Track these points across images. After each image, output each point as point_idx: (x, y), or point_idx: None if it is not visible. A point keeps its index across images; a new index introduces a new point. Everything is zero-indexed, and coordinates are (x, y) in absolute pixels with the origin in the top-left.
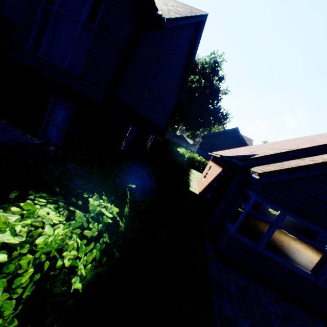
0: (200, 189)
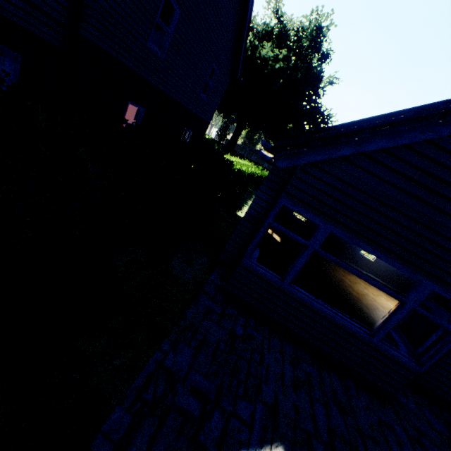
0: None
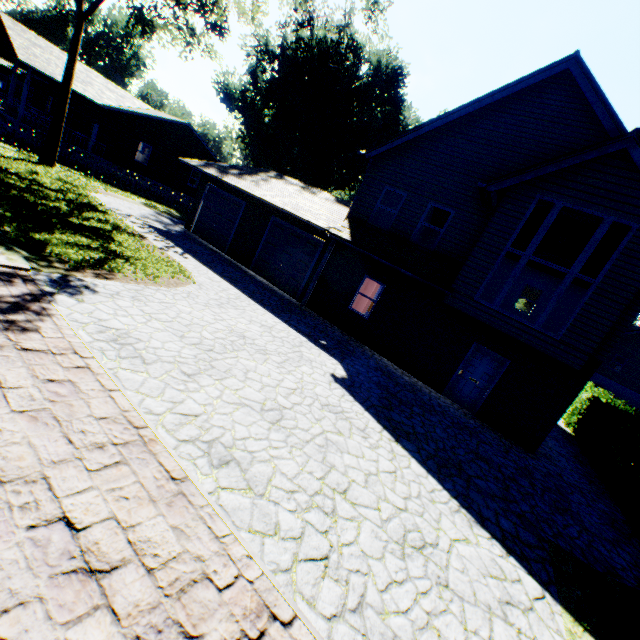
0: None
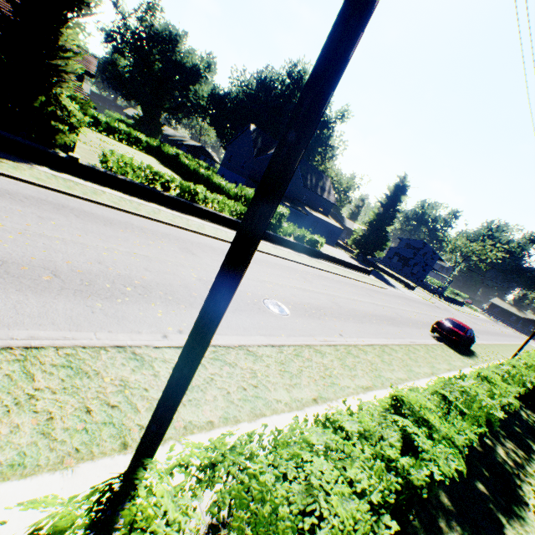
0: None
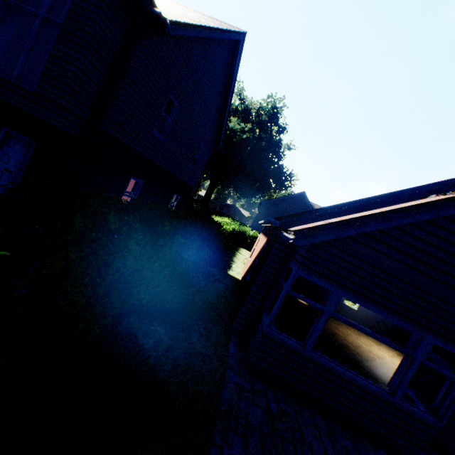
0: (243, 272)
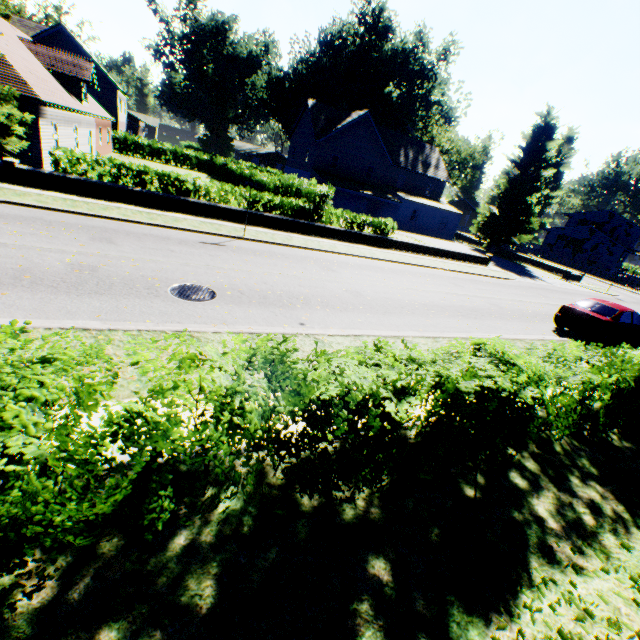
0: None
